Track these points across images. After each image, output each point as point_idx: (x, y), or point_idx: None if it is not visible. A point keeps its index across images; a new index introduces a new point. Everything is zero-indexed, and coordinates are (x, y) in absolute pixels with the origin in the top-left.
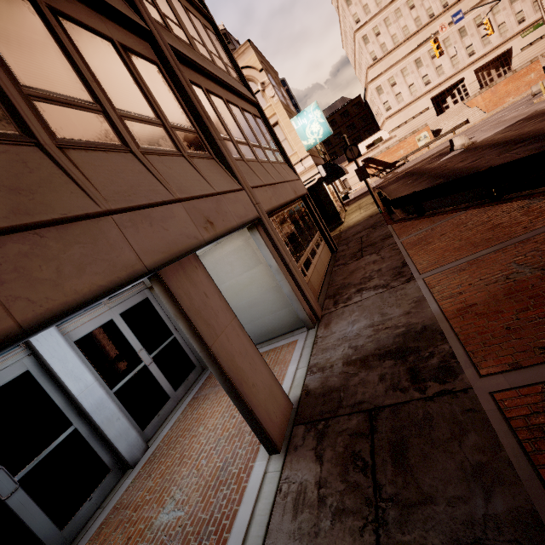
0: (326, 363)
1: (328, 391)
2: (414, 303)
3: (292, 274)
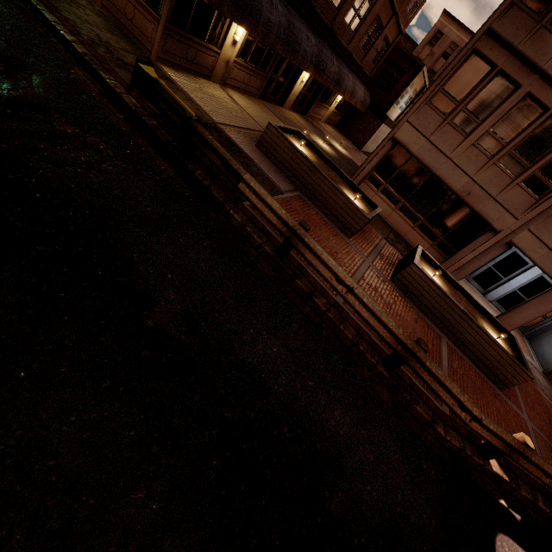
0: None
1: None
2: (550, 398)
3: None
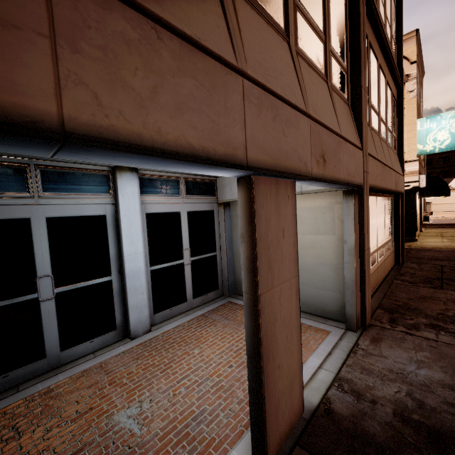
0: (365, 390)
1: (361, 436)
2: None
3: (363, 263)
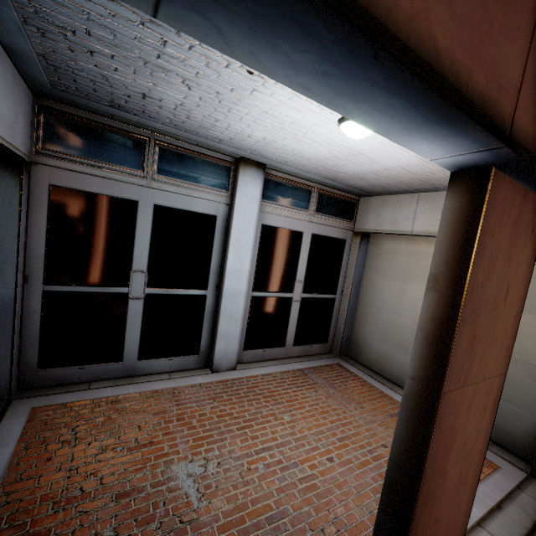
0: None
1: None
2: None
3: None
